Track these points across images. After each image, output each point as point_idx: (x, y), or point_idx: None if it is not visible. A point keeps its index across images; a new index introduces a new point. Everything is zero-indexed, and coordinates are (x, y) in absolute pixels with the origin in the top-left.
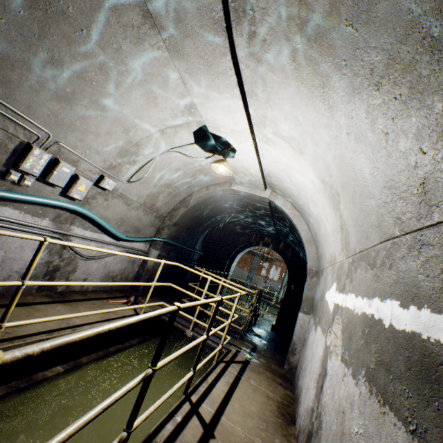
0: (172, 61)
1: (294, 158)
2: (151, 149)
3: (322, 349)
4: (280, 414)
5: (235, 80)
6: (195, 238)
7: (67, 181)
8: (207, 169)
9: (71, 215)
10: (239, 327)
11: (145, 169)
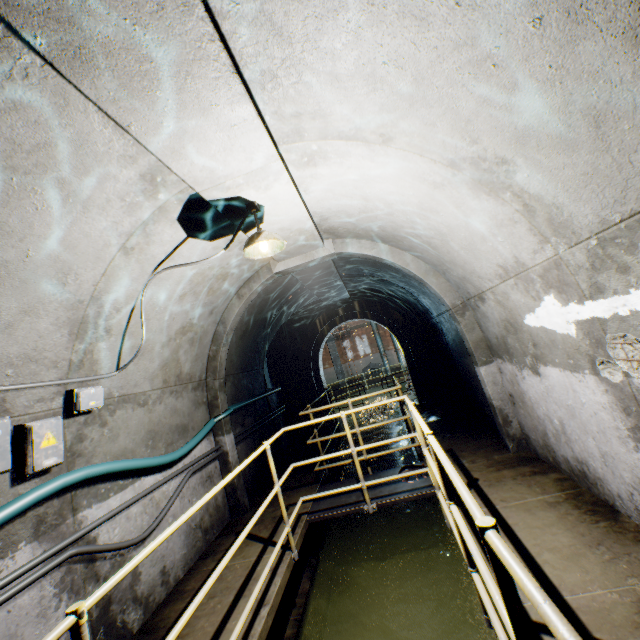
0: (72, 93)
1: (372, 161)
2: (123, 291)
3: (601, 393)
4: (592, 515)
5: (228, 62)
6: (259, 376)
7: (10, 452)
8: (224, 267)
9: (63, 499)
10: (414, 444)
11: (133, 331)
